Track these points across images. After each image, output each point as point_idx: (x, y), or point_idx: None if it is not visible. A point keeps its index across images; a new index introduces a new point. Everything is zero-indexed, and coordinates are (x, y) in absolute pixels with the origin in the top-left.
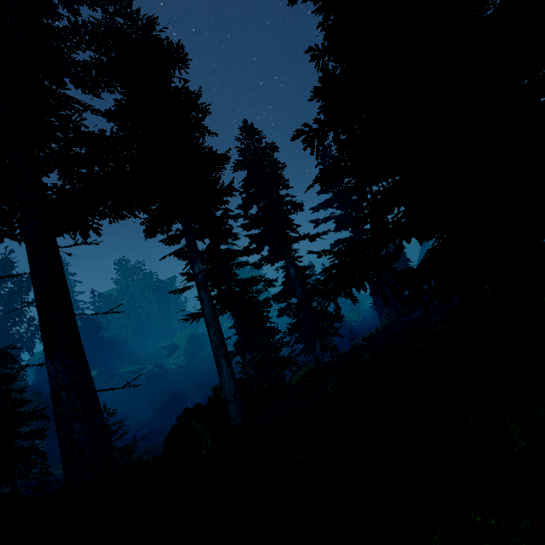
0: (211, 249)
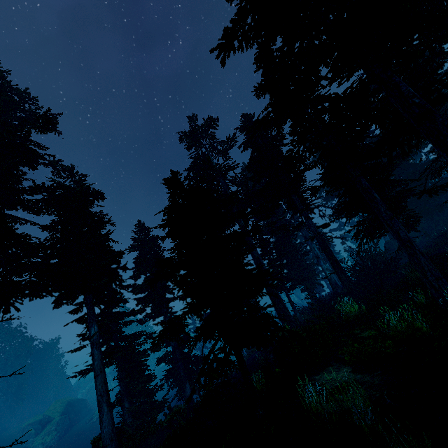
0: (105, 313)
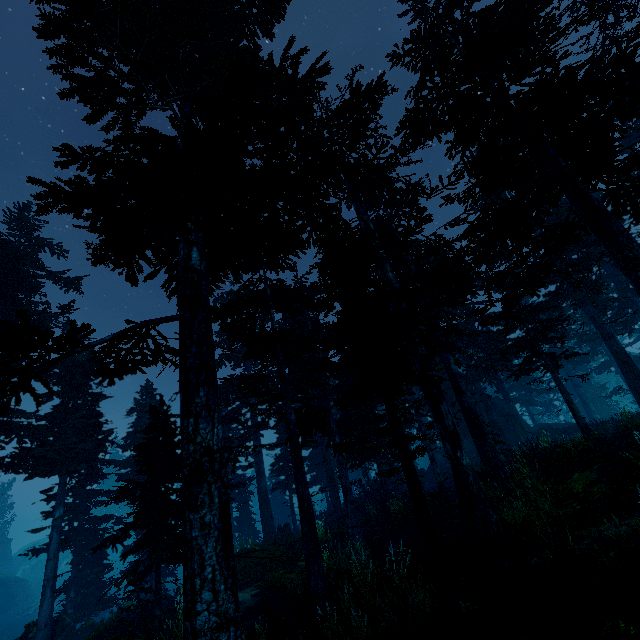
0: (78, 489)
